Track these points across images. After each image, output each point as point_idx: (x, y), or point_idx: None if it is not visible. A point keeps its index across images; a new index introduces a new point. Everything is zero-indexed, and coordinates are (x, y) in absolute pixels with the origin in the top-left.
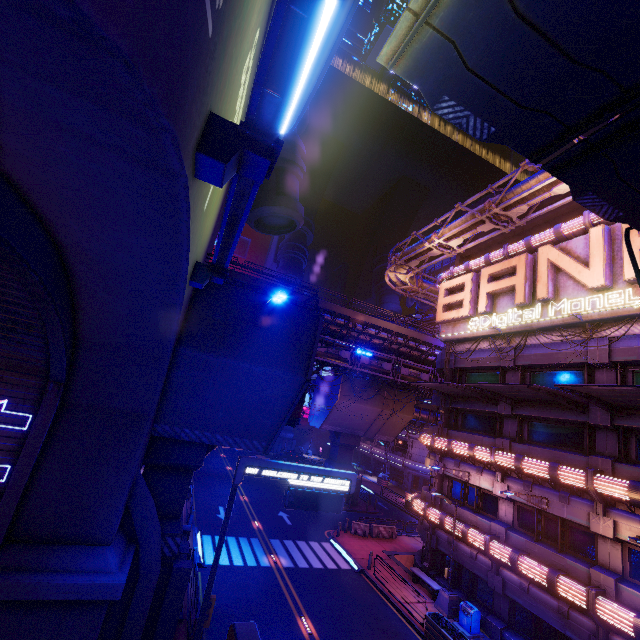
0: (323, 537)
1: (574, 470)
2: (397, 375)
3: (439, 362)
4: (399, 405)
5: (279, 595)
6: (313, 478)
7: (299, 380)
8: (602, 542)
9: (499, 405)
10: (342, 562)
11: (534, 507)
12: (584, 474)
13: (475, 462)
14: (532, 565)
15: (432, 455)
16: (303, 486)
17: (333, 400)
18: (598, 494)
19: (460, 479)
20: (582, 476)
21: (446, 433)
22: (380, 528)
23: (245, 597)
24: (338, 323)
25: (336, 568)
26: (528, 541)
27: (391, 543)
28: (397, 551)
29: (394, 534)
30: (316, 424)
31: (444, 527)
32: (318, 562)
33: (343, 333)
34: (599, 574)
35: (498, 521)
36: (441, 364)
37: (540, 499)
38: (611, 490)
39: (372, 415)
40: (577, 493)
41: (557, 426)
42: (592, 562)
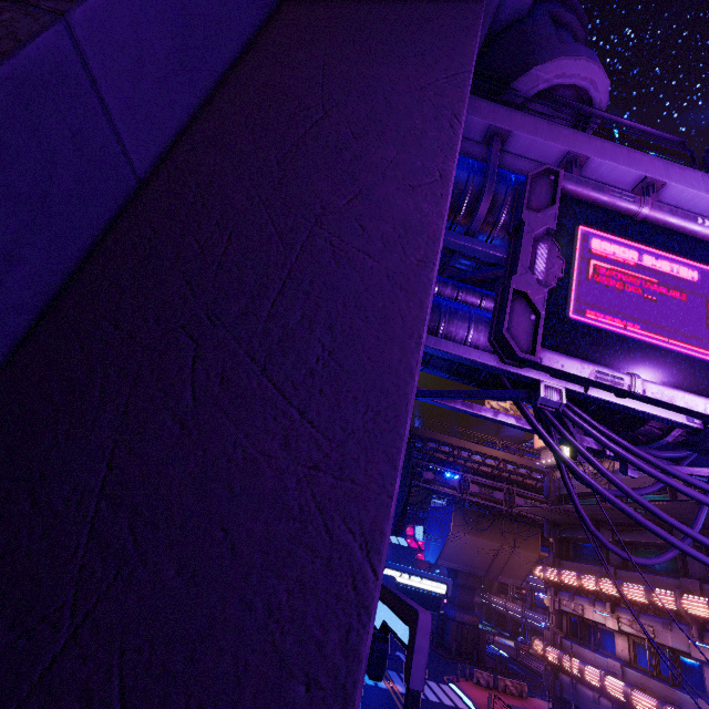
0: (442, 680)
1: (665, 591)
2: (511, 505)
3: (545, 489)
4: (520, 541)
5: (395, 708)
6: (415, 578)
7: (399, 495)
8: (708, 671)
9: (601, 531)
10: (460, 703)
11: (644, 638)
12: (673, 595)
13: (587, 594)
14: (643, 698)
15: (548, 589)
16: (407, 584)
17: (446, 531)
18: (689, 615)
19: (575, 613)
20: (672, 597)
21: (558, 564)
22: (506, 681)
23: (365, 702)
24: (443, 451)
25: (453, 705)
26: (642, 676)
27: (520, 701)
28: (526, 708)
29: (524, 692)
30: (431, 559)
31: (563, 667)
32: (434, 697)
33: (449, 461)
34: (705, 703)
35: (615, 658)
36: (546, 491)
37: (647, 628)
38: (696, 609)
39: (491, 551)
40: (676, 618)
41: (656, 551)
42: (704, 695)
